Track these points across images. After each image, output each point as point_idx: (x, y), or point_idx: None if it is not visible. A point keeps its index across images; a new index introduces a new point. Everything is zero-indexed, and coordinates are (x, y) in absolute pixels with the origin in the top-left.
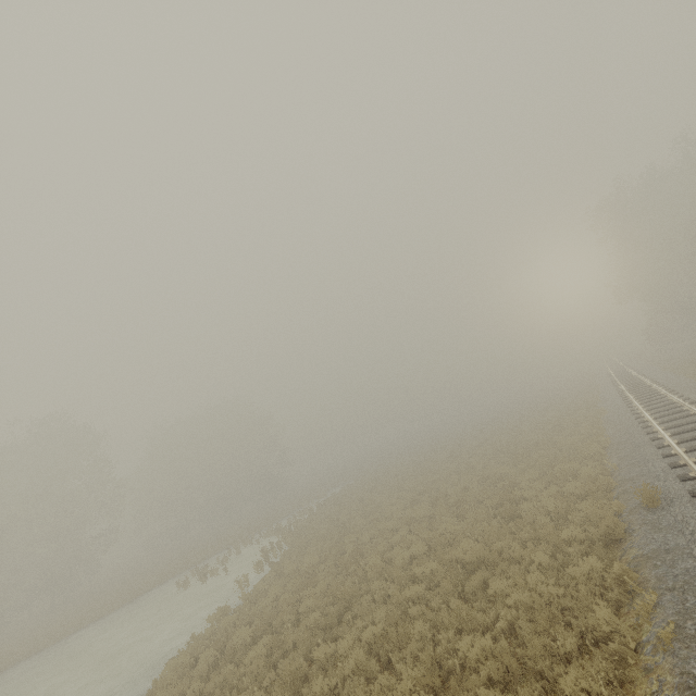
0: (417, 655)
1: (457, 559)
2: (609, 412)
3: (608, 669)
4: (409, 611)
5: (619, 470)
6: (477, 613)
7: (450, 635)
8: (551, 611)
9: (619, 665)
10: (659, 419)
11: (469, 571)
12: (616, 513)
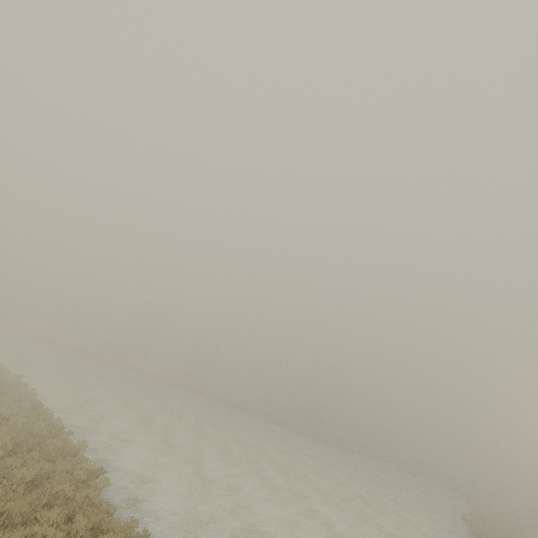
0: None
1: None
2: None
3: None
4: None
5: None
6: None
7: None
8: None
9: None
10: None
11: None
12: None
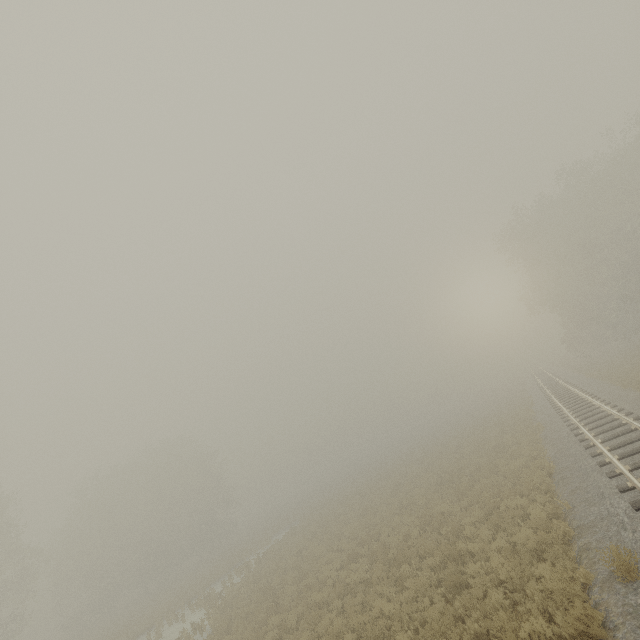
0: None
1: None
2: (546, 427)
3: None
4: None
5: (572, 509)
6: None
7: None
8: None
9: None
10: (600, 435)
11: None
12: (583, 584)
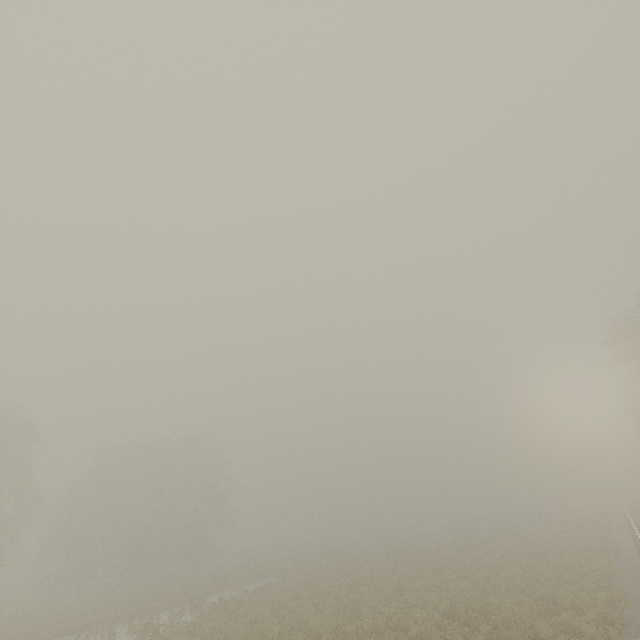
0: None
1: None
2: (632, 605)
3: None
4: None
5: None
6: None
7: None
8: None
9: None
10: None
11: None
12: None
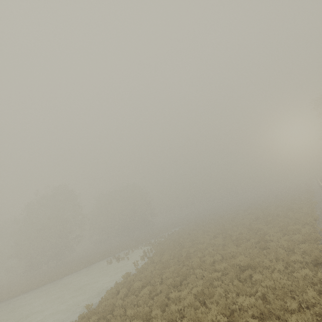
0: (217, 301)
1: (236, 264)
2: (319, 203)
3: (313, 319)
4: (213, 283)
5: None
6: (247, 288)
7: (234, 295)
8: (284, 291)
9: (319, 318)
10: None
11: (242, 270)
12: (320, 251)
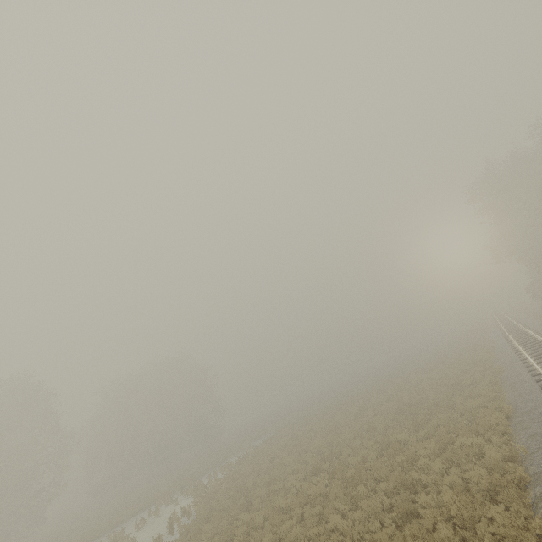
0: None
1: None
2: (506, 371)
3: None
4: None
5: (530, 455)
6: None
7: None
8: None
9: None
10: None
11: None
12: (538, 534)
